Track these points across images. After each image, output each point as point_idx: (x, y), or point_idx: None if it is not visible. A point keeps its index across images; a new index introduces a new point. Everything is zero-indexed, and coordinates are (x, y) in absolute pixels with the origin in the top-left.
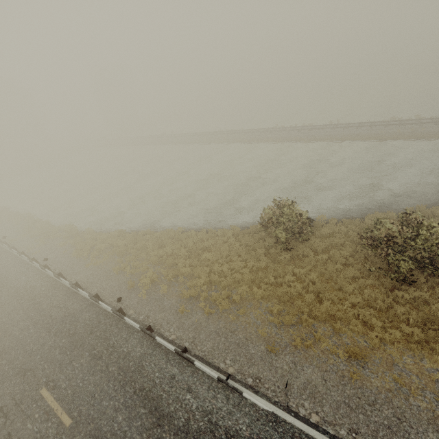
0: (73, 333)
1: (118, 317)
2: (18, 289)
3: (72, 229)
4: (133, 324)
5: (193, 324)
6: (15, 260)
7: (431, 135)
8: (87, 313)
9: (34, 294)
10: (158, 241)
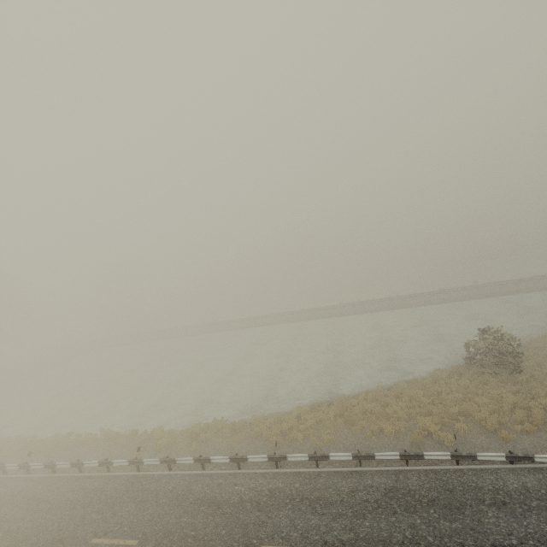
0: (429, 500)
1: (454, 468)
2: (254, 499)
3: (222, 424)
4: (495, 455)
5: (534, 445)
6: (178, 478)
7: (484, 295)
8: (409, 479)
9: (294, 494)
10: (378, 399)
